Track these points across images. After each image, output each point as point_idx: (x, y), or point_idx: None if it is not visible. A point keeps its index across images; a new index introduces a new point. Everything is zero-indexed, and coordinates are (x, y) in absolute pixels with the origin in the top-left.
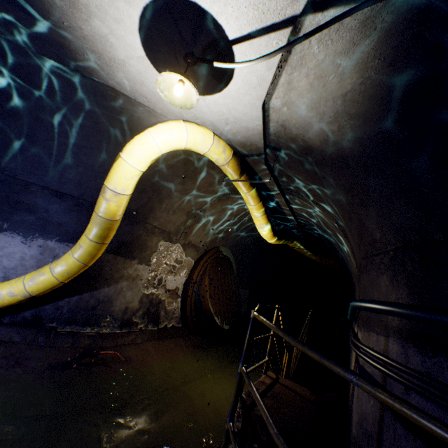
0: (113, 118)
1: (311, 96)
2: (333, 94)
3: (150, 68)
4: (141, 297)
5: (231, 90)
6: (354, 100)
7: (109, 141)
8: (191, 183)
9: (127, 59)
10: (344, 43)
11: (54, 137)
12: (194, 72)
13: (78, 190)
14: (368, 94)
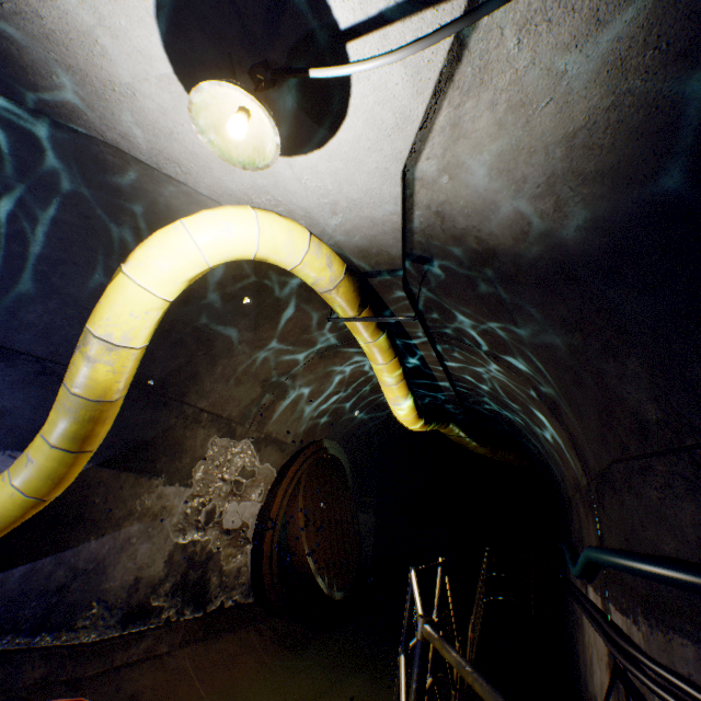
0: (119, 207)
1: (498, 147)
2: (546, 137)
3: (183, 102)
4: (171, 551)
5: (343, 143)
6: (593, 144)
7: (111, 250)
8: (269, 328)
9: (138, 83)
10: (575, 23)
11: (1, 243)
12: (272, 106)
13: (44, 343)
14: (626, 126)
